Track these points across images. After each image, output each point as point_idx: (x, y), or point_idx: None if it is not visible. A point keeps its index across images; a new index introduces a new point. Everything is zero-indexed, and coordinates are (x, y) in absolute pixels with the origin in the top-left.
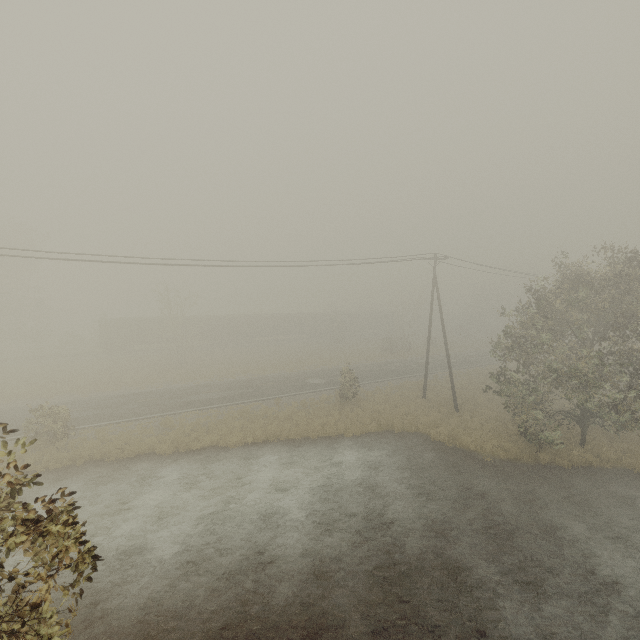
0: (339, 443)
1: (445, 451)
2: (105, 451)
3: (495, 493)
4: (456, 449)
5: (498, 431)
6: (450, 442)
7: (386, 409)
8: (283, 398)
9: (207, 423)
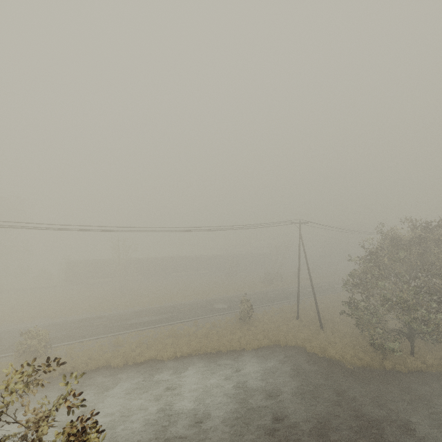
0: (242, 355)
1: (318, 360)
2: (74, 365)
3: (358, 394)
4: (325, 359)
5: (353, 344)
6: (320, 353)
7: (272, 328)
8: (199, 320)
9: (146, 341)
